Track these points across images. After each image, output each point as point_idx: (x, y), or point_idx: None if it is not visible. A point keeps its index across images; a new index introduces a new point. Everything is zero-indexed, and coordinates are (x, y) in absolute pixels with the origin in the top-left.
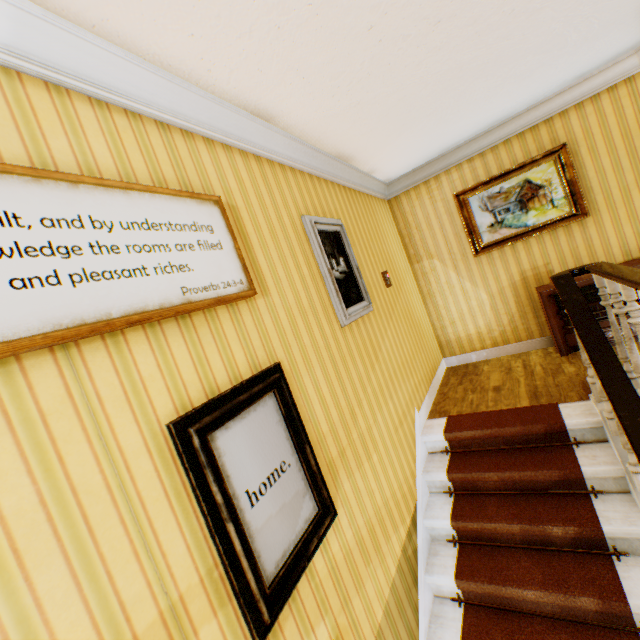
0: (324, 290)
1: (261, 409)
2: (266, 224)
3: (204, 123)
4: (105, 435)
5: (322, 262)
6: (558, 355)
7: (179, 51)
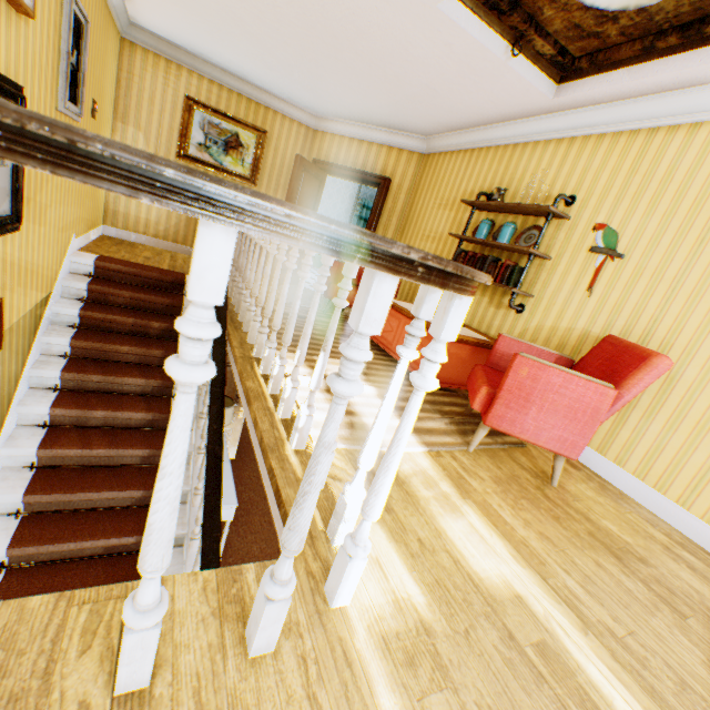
0: (58, 66)
1: None
2: None
3: None
4: None
5: (67, 40)
6: None
7: None
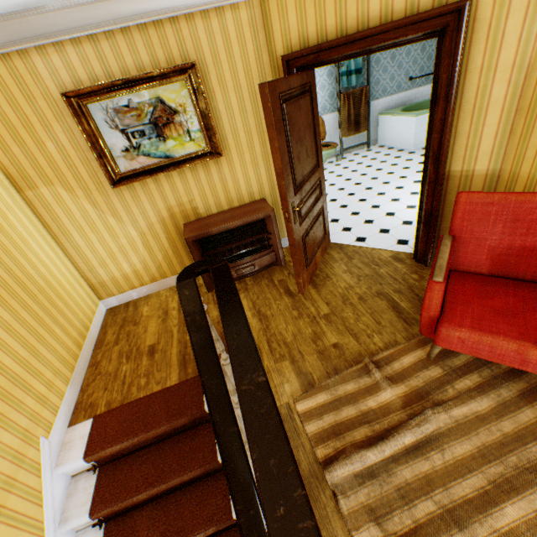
0: None
1: None
2: None
3: None
4: None
5: None
6: (207, 290)
7: None
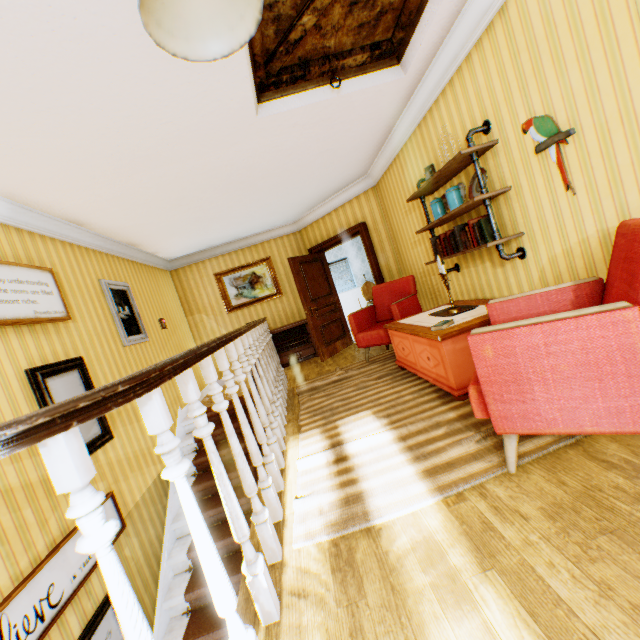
0: (113, 324)
1: (72, 376)
2: (76, 283)
3: (42, 228)
4: (1, 367)
5: (113, 307)
6: None
7: (37, 200)
